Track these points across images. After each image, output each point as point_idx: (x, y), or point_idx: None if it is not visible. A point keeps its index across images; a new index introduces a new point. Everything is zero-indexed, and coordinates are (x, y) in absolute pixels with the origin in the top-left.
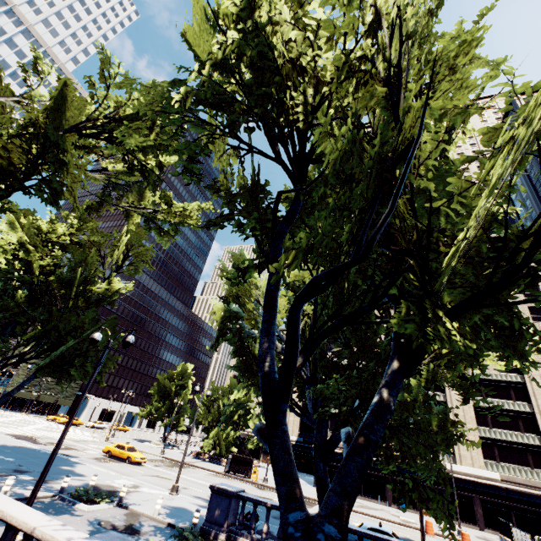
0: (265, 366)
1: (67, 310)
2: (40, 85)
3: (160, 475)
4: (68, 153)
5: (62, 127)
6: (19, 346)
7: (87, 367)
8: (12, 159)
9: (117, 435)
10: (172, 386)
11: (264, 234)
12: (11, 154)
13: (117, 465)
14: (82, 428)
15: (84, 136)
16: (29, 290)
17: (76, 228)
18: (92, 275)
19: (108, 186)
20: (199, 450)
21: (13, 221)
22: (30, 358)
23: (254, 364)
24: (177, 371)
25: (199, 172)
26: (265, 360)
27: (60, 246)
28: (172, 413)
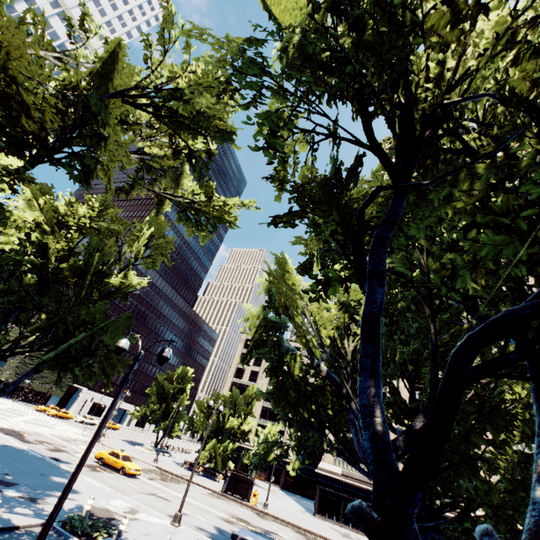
0: (375, 423)
1: (78, 302)
2: (85, 44)
3: (156, 493)
4: (108, 123)
5: (105, 92)
6: (21, 337)
7: (93, 367)
8: (44, 121)
9: (107, 434)
10: (171, 389)
11: (347, 238)
12: (44, 115)
13: (111, 476)
14: (72, 423)
15: (129, 104)
16: (39, 275)
17: (97, 213)
18: (110, 265)
19: (141, 169)
20: (191, 458)
21: (32, 197)
22: (32, 351)
23: (292, 389)
24: (177, 373)
25: (282, 151)
26: (373, 413)
27: (79, 230)
28: (168, 417)
